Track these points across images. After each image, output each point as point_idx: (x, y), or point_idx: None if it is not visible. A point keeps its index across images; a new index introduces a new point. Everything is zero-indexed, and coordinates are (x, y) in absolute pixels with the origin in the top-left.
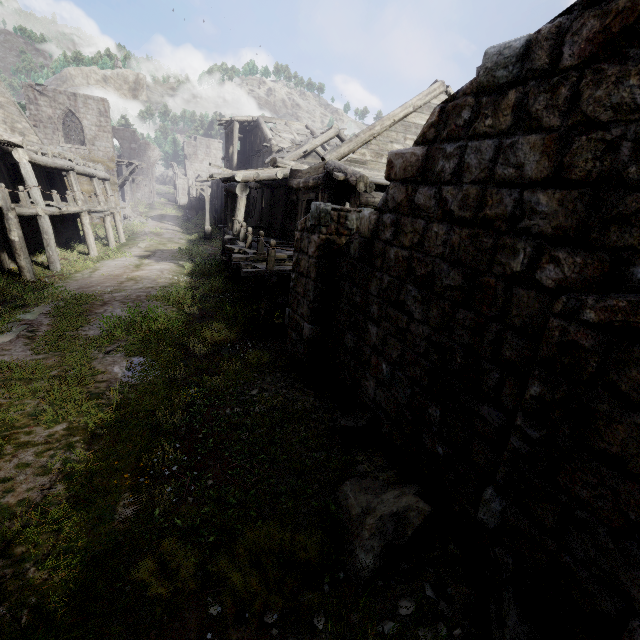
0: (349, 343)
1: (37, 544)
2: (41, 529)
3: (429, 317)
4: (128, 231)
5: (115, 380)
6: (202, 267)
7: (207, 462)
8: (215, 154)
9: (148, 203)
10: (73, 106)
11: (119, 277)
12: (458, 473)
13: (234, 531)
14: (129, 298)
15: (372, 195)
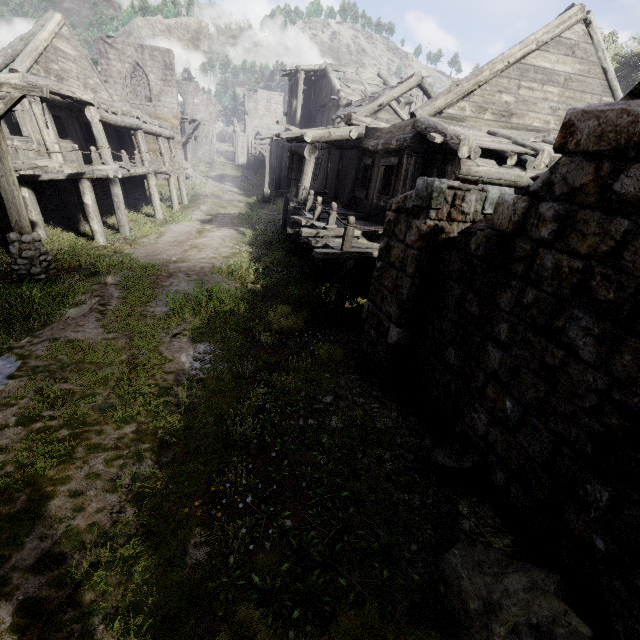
0: (451, 359)
1: (106, 592)
2: (110, 573)
3: (612, 364)
4: (190, 192)
5: (182, 372)
6: (263, 236)
7: (282, 492)
8: (275, 109)
9: (208, 162)
10: (140, 59)
11: (183, 244)
12: (632, 587)
13: (321, 605)
14: (193, 270)
15: (476, 162)
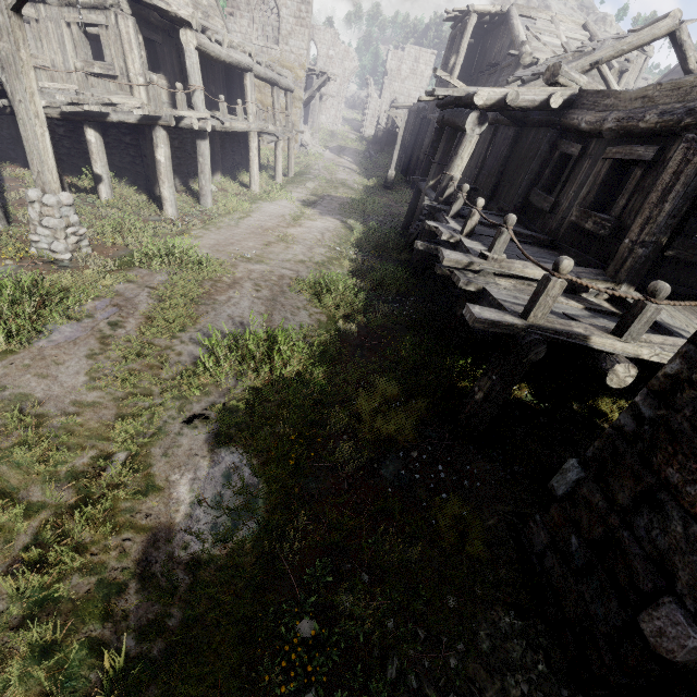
0: None
1: None
2: None
3: None
4: (301, 162)
5: (162, 536)
6: (375, 237)
7: None
8: (422, 71)
9: (330, 129)
10: None
11: (269, 233)
12: None
13: None
14: (268, 278)
15: None
